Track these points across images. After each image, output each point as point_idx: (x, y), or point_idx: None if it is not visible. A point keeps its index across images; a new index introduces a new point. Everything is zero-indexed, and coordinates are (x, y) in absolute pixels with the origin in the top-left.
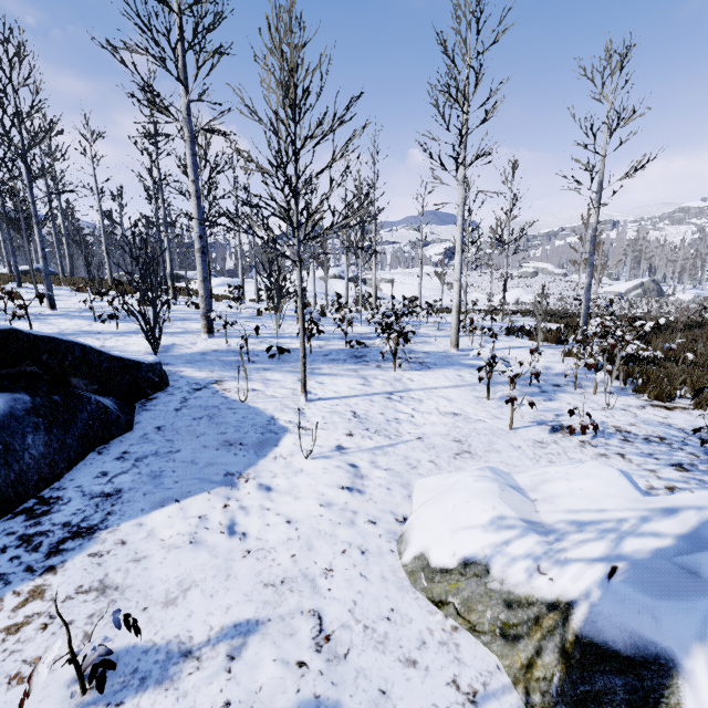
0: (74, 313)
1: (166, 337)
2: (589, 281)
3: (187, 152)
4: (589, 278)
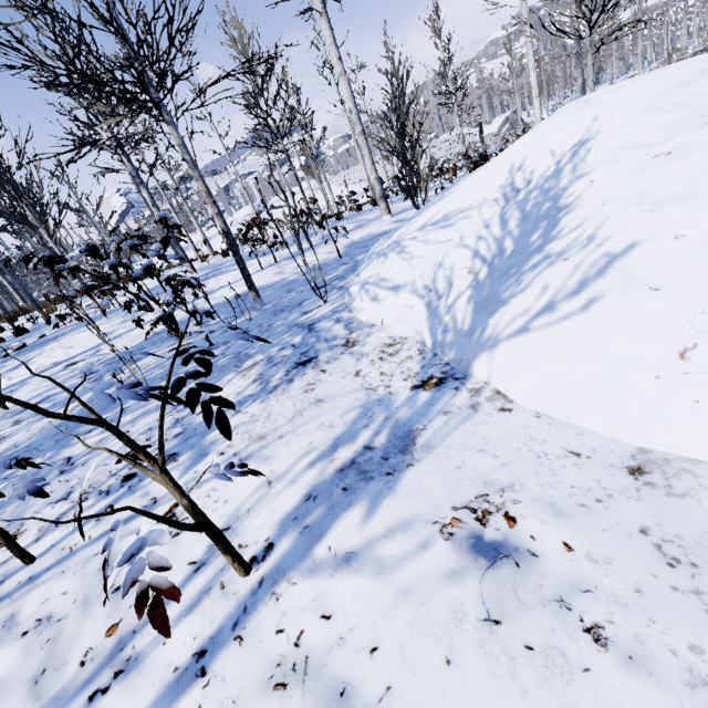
0: (220, 267)
1: (368, 227)
2: (582, 80)
3: (325, 26)
4: (582, 77)
